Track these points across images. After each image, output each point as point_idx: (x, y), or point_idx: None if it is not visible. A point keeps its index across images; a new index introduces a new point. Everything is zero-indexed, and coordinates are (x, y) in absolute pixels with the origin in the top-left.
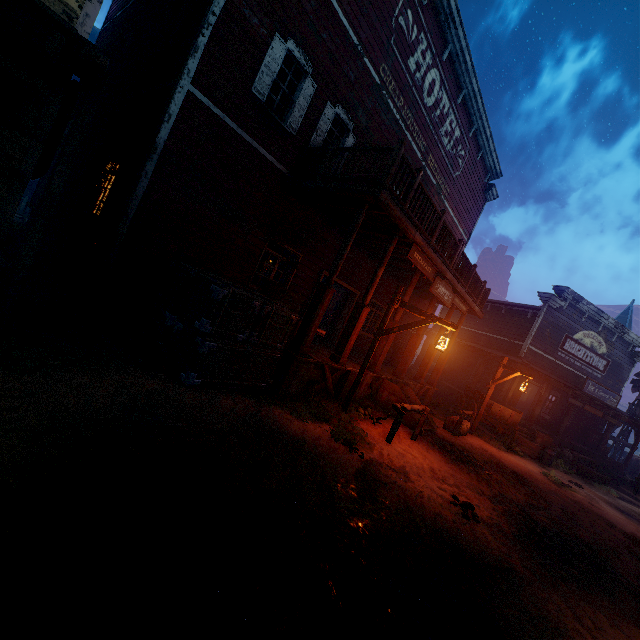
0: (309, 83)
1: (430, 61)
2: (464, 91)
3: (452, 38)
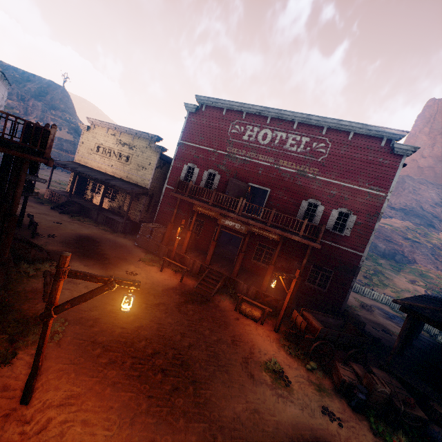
0: (196, 169)
1: (258, 129)
2: (297, 122)
3: (268, 114)
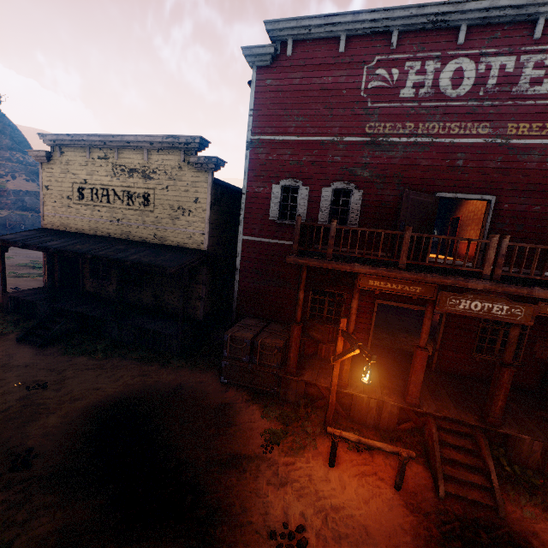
0: (302, 190)
1: (437, 65)
2: (542, 19)
3: (459, 20)
